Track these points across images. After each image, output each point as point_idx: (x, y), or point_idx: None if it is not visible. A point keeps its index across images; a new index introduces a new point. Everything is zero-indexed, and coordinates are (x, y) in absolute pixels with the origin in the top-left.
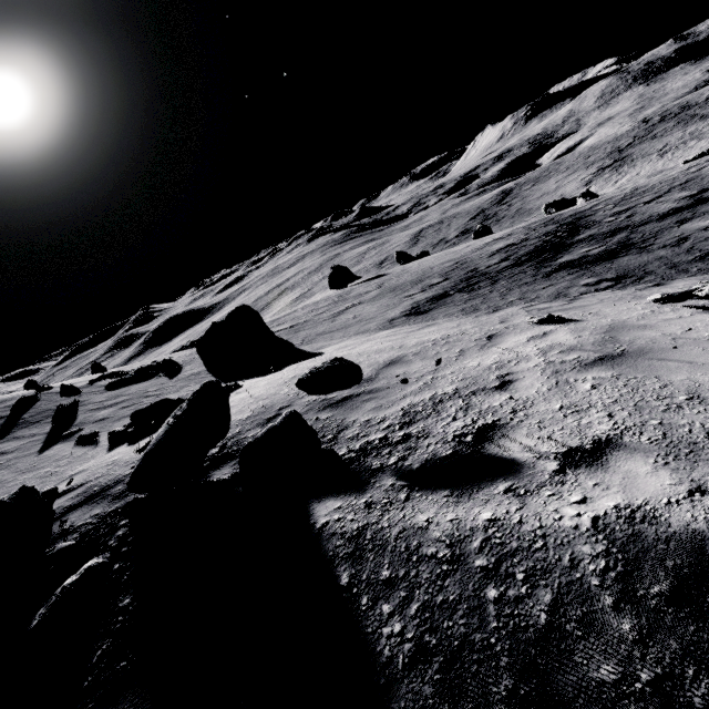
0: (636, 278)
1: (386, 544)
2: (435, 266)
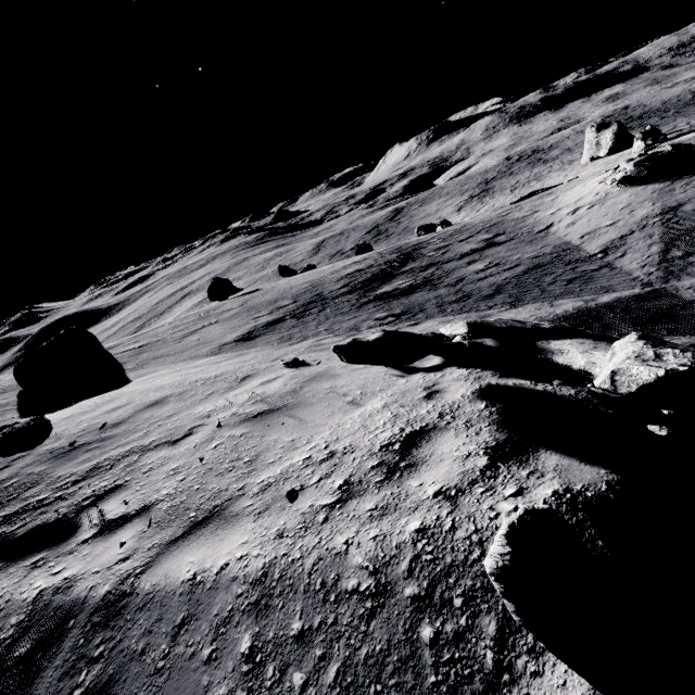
0: (411, 315)
1: None
2: (296, 286)
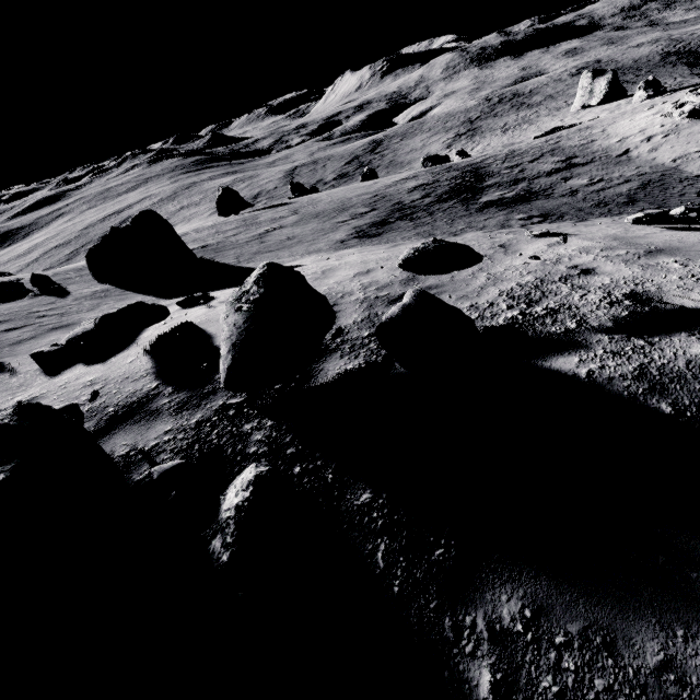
0: (558, 216)
1: (682, 375)
2: (353, 197)
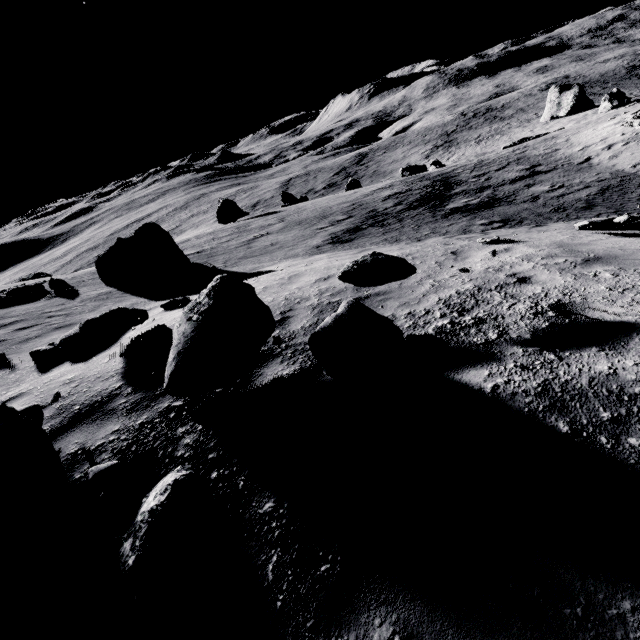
0: (517, 222)
1: (584, 392)
2: (333, 206)
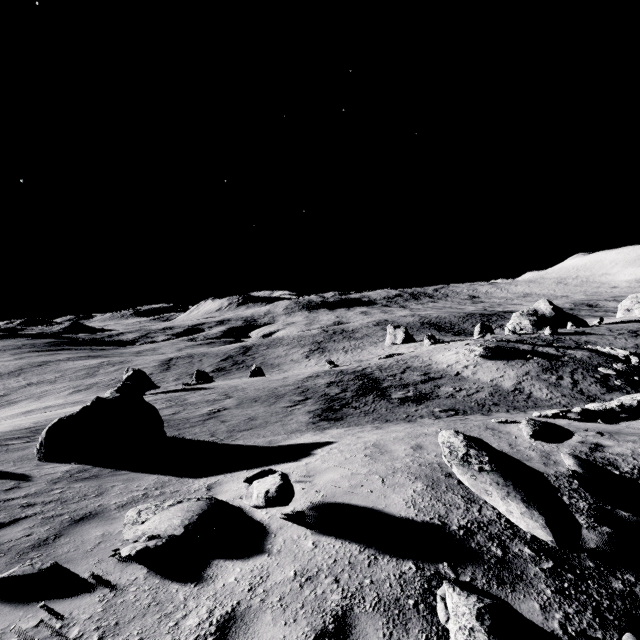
0: (463, 411)
1: None
2: (277, 387)
